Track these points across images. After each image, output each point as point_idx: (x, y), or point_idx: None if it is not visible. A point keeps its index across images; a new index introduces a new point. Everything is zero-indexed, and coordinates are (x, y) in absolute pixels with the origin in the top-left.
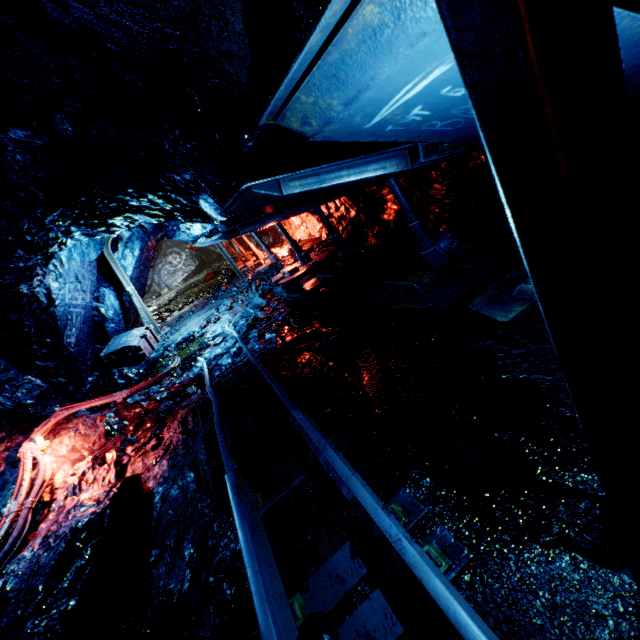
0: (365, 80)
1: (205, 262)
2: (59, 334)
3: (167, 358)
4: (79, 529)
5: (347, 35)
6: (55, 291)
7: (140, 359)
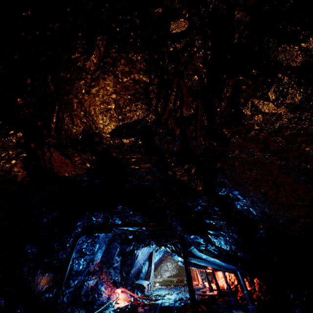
0: (197, 253)
1: (180, 273)
2: (132, 267)
3: (150, 296)
4: (130, 303)
5: (194, 249)
6: (139, 255)
7: (142, 292)
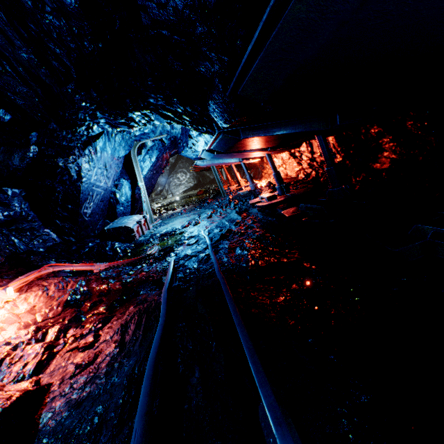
0: None
1: (201, 183)
2: (79, 204)
3: (149, 244)
4: None
5: None
6: (84, 170)
7: (131, 239)
